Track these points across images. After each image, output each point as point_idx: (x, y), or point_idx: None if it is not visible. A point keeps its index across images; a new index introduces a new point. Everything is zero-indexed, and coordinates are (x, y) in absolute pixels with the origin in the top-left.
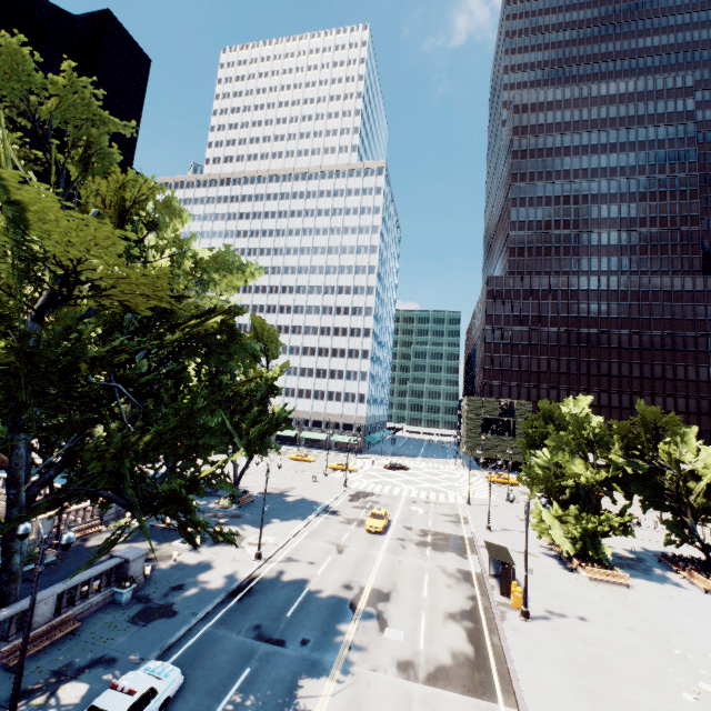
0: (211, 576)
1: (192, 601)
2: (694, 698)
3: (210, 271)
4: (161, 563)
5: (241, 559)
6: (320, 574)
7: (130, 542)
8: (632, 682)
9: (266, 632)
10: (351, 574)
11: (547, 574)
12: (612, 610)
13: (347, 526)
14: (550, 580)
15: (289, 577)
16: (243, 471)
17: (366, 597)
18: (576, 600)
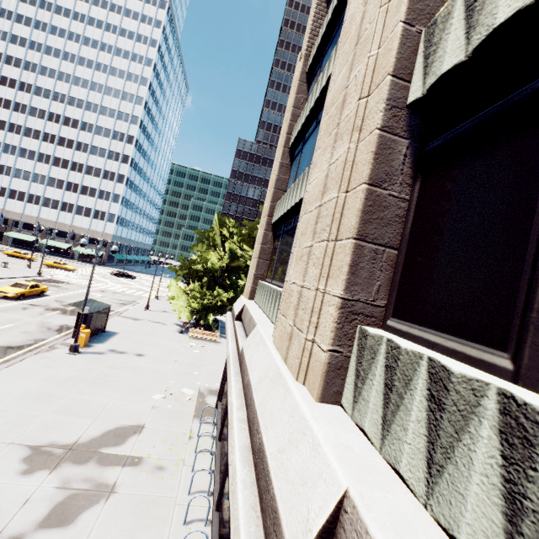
0: None
1: None
2: (162, 397)
3: None
4: None
5: None
6: None
7: None
8: (115, 389)
9: None
10: None
11: (155, 333)
12: (180, 352)
13: None
14: (152, 335)
15: None
16: None
17: None
18: (155, 346)
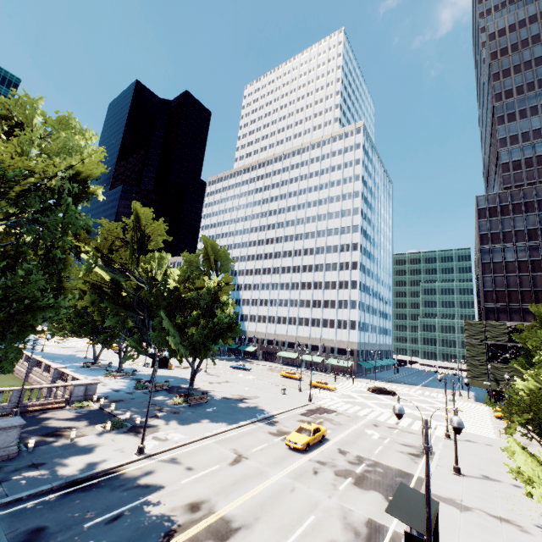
0: (79, 460)
1: (25, 482)
2: None
3: (53, 154)
4: (62, 441)
5: (127, 450)
6: (182, 484)
7: (69, 420)
8: None
9: (34, 541)
10: (216, 492)
11: None
12: None
13: (272, 437)
14: None
15: (148, 478)
16: (195, 372)
17: (200, 526)
18: None
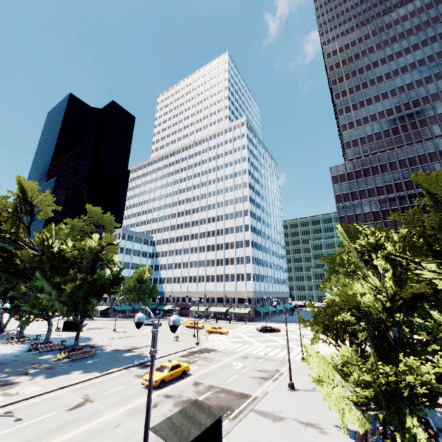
0: None
1: None
2: None
3: None
4: None
5: None
6: None
7: None
8: None
9: None
10: (28, 440)
11: None
12: None
13: (135, 379)
14: None
15: None
16: (79, 328)
17: None
18: None
